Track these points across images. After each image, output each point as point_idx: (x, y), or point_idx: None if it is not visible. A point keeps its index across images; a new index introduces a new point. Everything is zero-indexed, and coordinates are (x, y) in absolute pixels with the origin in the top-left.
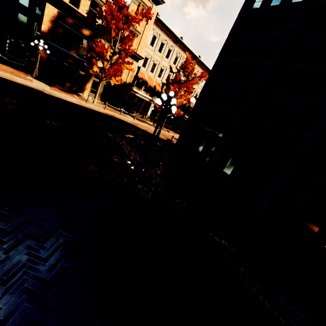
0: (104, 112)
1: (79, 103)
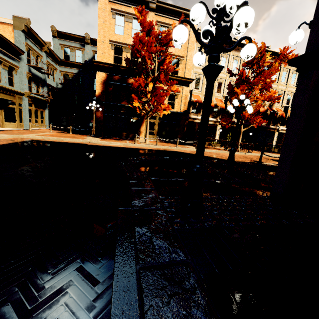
0: (154, 148)
1: (126, 145)
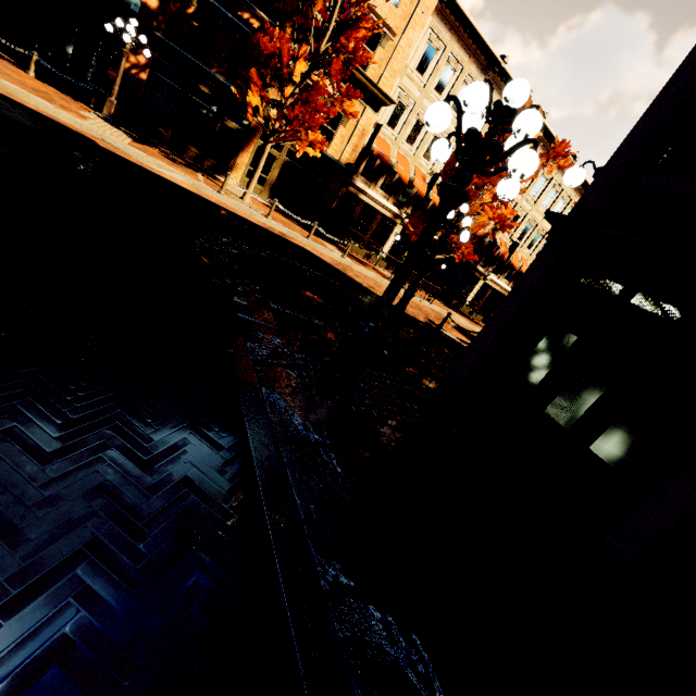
0: (261, 223)
1: (198, 189)
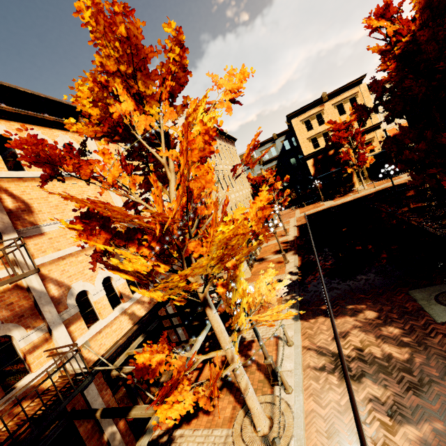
0: (374, 191)
1: (354, 197)
